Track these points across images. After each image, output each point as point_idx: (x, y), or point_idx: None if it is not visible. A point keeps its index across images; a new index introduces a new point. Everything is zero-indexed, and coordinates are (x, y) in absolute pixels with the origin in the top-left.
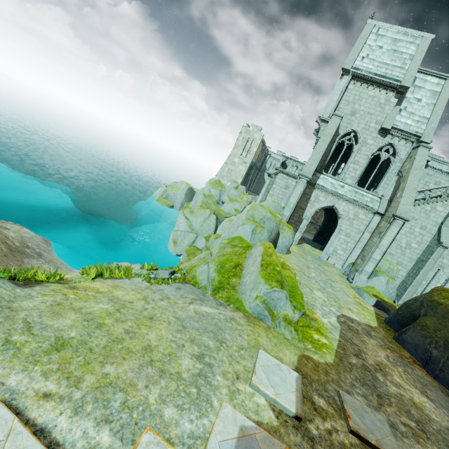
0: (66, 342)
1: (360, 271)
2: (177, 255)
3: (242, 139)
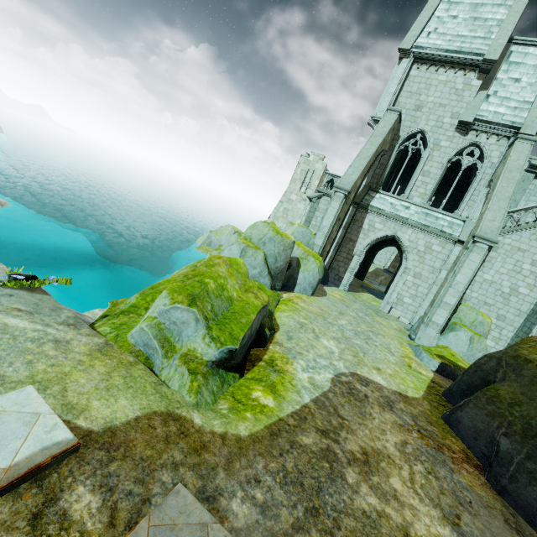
0: None
1: (426, 322)
2: None
3: (300, 172)
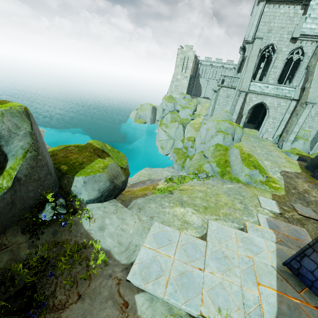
0: (206, 207)
1: (286, 140)
2: (166, 155)
3: (180, 60)
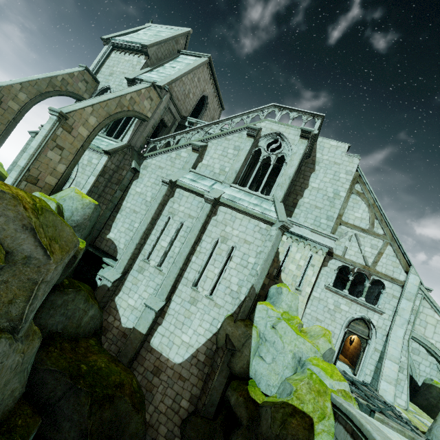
0: None
1: None
2: None
3: None
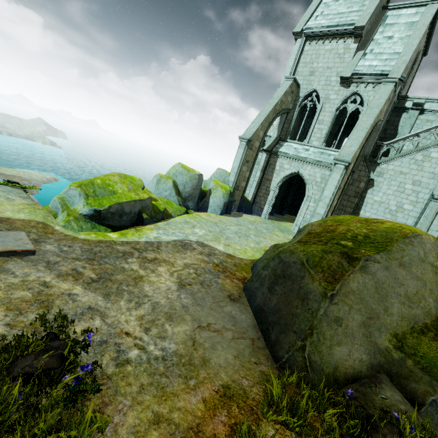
0: None
1: None
2: None
3: None
